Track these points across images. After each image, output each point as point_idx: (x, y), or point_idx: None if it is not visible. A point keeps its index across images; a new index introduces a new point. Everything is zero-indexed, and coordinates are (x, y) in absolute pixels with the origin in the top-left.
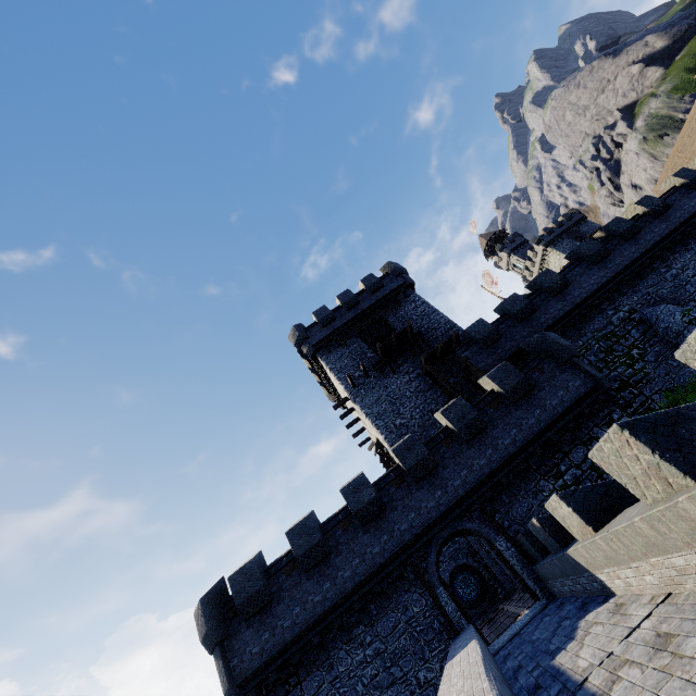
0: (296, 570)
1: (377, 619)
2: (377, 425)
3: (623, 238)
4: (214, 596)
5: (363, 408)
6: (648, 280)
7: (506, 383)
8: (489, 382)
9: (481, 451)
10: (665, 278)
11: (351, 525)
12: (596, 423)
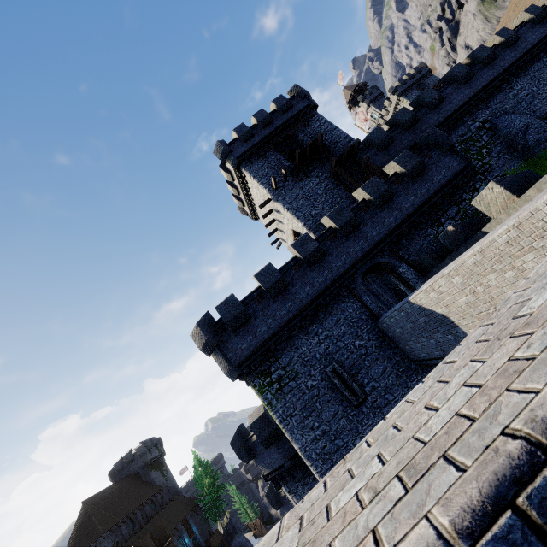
0: (264, 299)
1: (325, 319)
2: (298, 216)
3: (484, 64)
4: (206, 321)
5: (285, 204)
6: (497, 98)
7: (407, 165)
8: (395, 165)
9: (389, 213)
10: (508, 97)
11: (301, 268)
12: (465, 190)
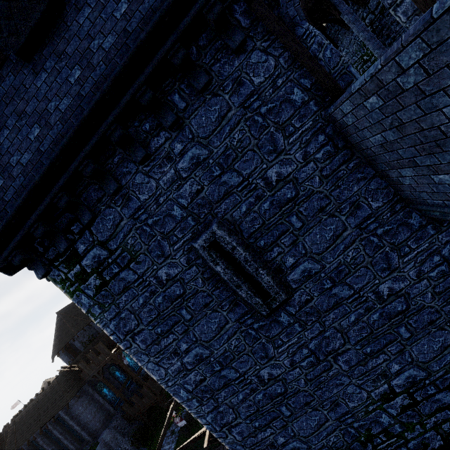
0: (5, 64)
1: (189, 115)
2: None
3: None
4: None
5: None
6: None
7: None
8: None
9: None
10: None
11: None
12: None
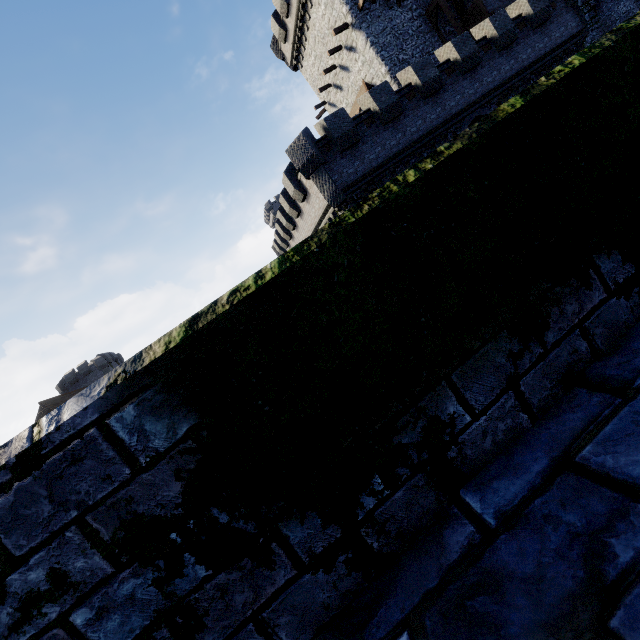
0: (374, 124)
1: None
2: (383, 56)
3: None
4: (309, 135)
5: (370, 36)
6: None
7: (537, 6)
8: (524, 4)
9: (507, 61)
10: None
11: (415, 98)
12: None
